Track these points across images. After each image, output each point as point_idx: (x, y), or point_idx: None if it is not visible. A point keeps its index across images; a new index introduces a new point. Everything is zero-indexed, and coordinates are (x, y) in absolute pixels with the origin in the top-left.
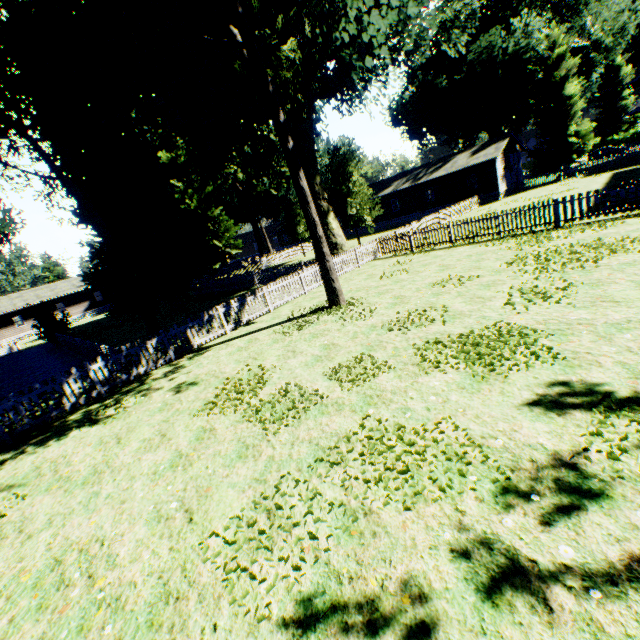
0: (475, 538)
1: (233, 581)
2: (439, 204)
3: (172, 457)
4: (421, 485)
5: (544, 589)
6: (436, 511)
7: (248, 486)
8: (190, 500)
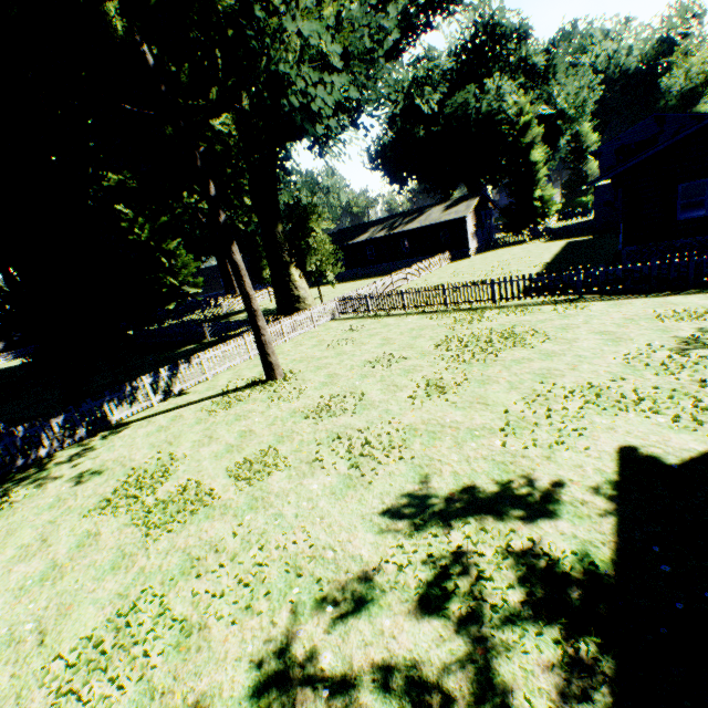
0: (273, 648)
1: (59, 705)
2: (414, 256)
3: (46, 568)
4: (256, 598)
5: (298, 690)
6: (256, 624)
7: (110, 602)
8: (48, 619)
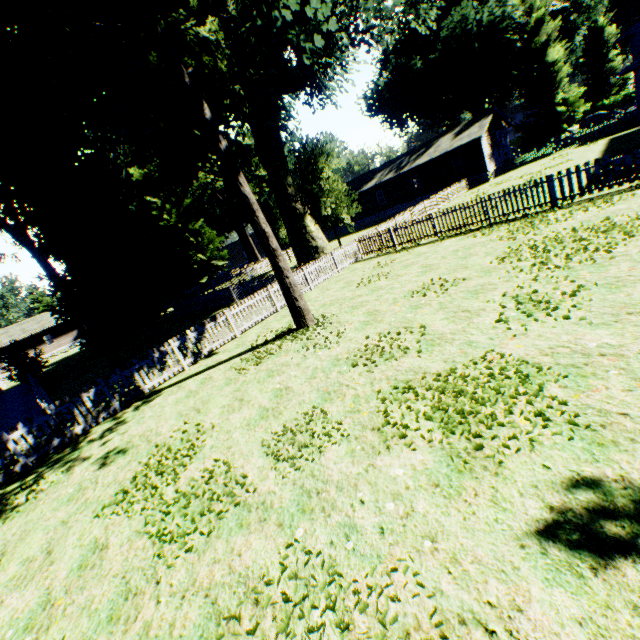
0: None
1: None
2: (426, 192)
3: (36, 605)
4: None
5: None
6: None
7: None
8: None
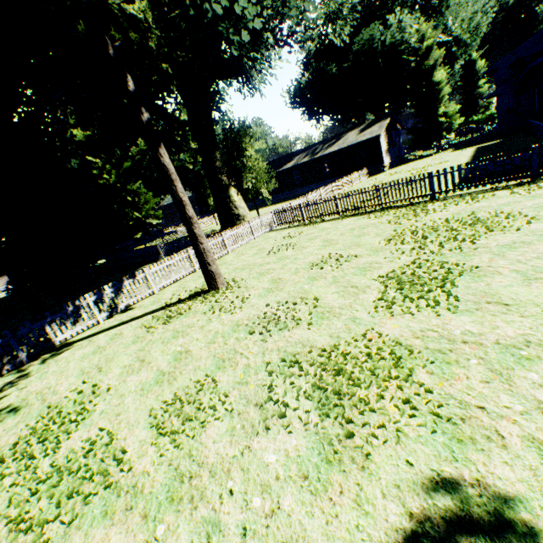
0: None
1: None
2: (334, 176)
3: None
4: None
5: None
6: None
7: None
8: None
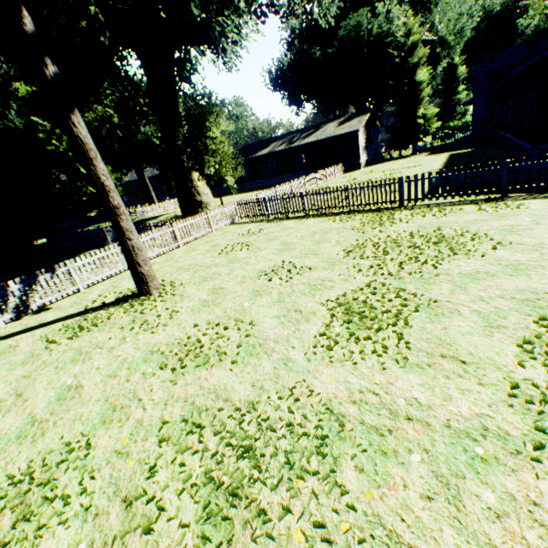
0: None
1: None
2: (310, 168)
3: None
4: None
5: None
6: None
7: None
8: None
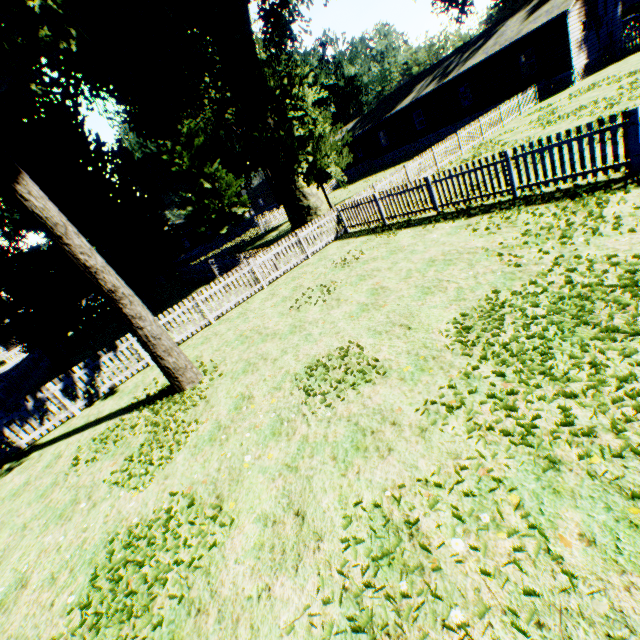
0: None
1: None
2: (479, 108)
3: None
4: None
5: None
6: None
7: None
8: None
